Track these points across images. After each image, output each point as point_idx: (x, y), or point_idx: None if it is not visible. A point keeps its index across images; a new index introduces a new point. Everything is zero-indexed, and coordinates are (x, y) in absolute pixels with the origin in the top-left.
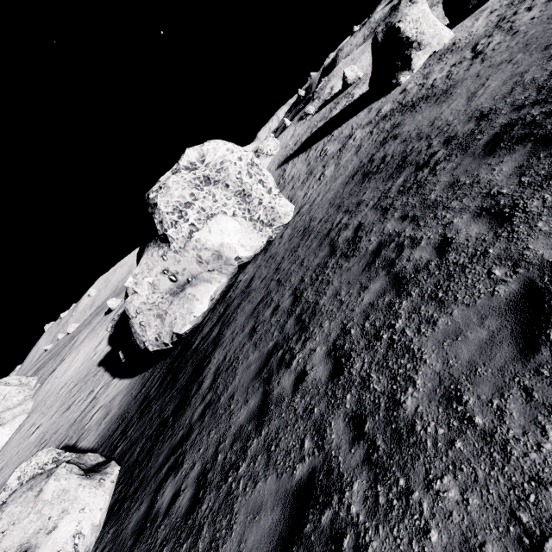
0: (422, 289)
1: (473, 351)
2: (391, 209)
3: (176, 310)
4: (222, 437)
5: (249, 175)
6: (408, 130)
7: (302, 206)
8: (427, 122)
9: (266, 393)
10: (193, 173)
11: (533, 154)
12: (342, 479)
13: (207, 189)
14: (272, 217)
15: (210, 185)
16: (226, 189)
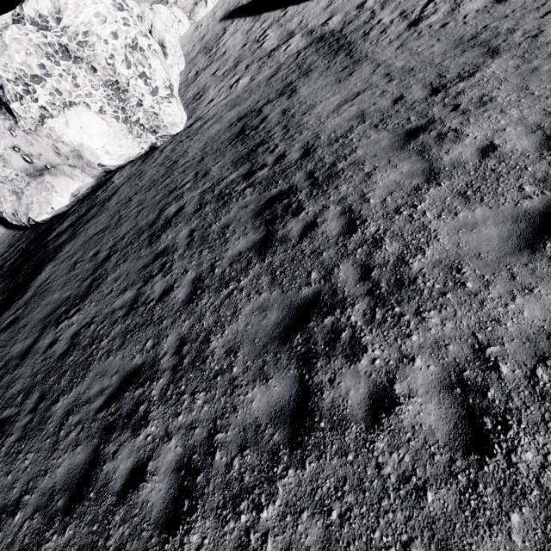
0: (130, 323)
1: (96, 391)
2: (201, 211)
3: (33, 194)
4: (1, 358)
5: (127, 63)
6: (300, 96)
7: (198, 119)
8: (310, 102)
9: (36, 341)
10: (43, 35)
11: (252, 248)
12: (12, 430)
13: (65, 64)
14: (156, 124)
15: (69, 60)
16: (92, 73)
